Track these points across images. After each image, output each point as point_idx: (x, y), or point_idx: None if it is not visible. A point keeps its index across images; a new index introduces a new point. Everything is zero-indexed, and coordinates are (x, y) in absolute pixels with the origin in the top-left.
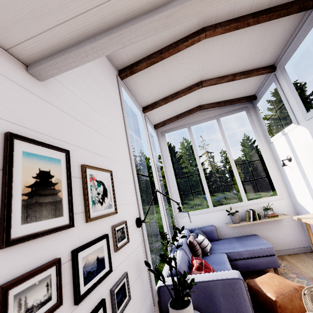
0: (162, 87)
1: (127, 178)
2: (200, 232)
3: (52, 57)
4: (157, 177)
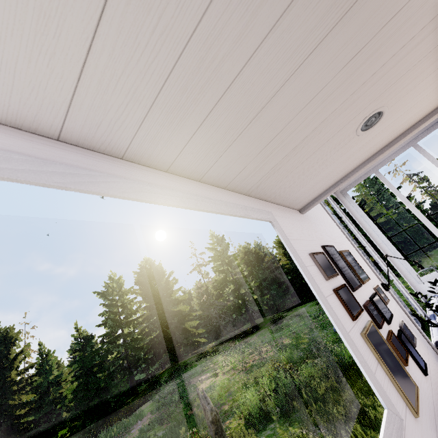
0: None
1: (355, 252)
2: None
3: (313, 202)
4: (367, 244)
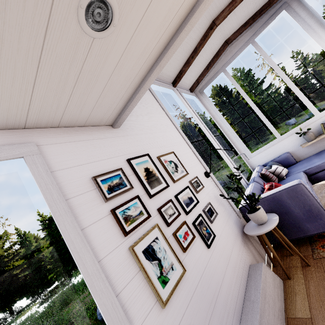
0: (178, 56)
1: (186, 150)
2: (273, 163)
3: (120, 116)
4: (211, 135)
